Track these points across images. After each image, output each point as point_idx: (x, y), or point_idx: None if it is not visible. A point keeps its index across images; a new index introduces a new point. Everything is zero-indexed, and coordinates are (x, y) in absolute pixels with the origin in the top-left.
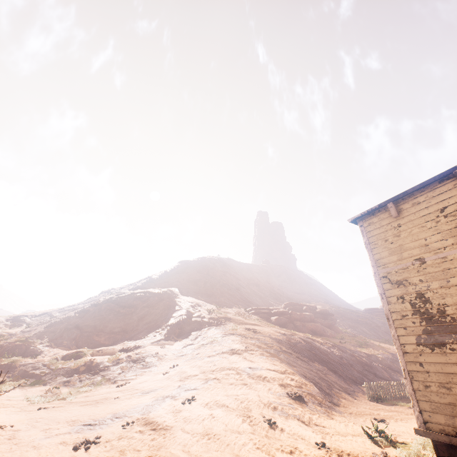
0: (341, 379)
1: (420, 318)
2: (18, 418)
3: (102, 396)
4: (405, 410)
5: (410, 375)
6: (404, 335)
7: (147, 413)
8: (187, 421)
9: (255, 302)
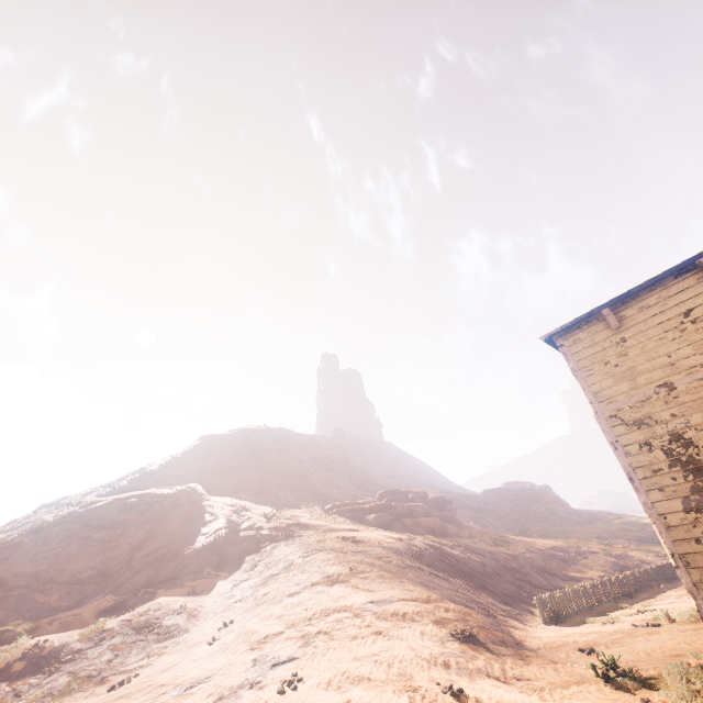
0: (497, 598)
1: (684, 471)
2: None
3: None
4: (603, 629)
5: (684, 561)
6: (662, 501)
7: None
8: None
9: (333, 495)
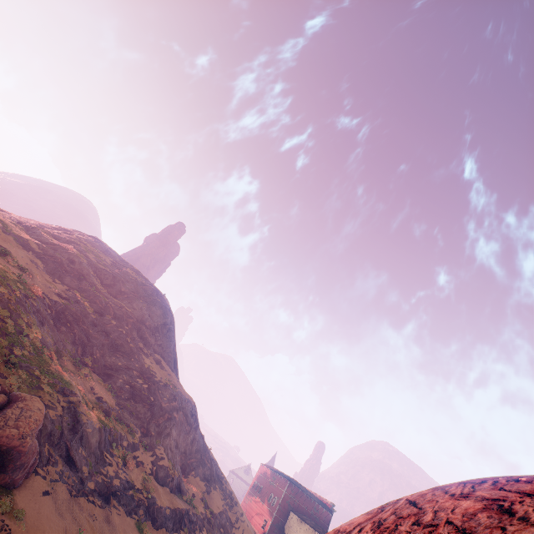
0: None
1: None
2: None
3: None
4: None
5: None
6: None
7: None
8: None
9: None
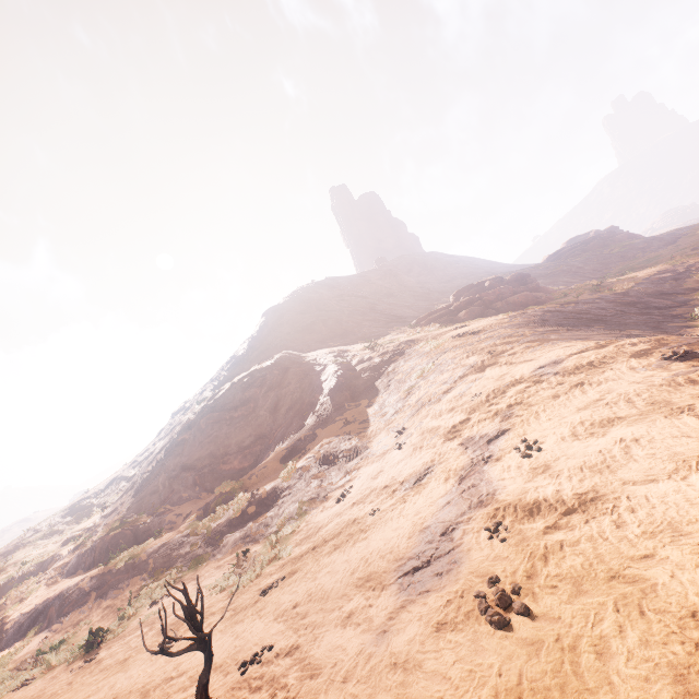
0: (643, 327)
1: None
2: (253, 627)
3: (338, 524)
4: None
5: None
6: None
7: (489, 499)
8: (601, 470)
9: (407, 315)
